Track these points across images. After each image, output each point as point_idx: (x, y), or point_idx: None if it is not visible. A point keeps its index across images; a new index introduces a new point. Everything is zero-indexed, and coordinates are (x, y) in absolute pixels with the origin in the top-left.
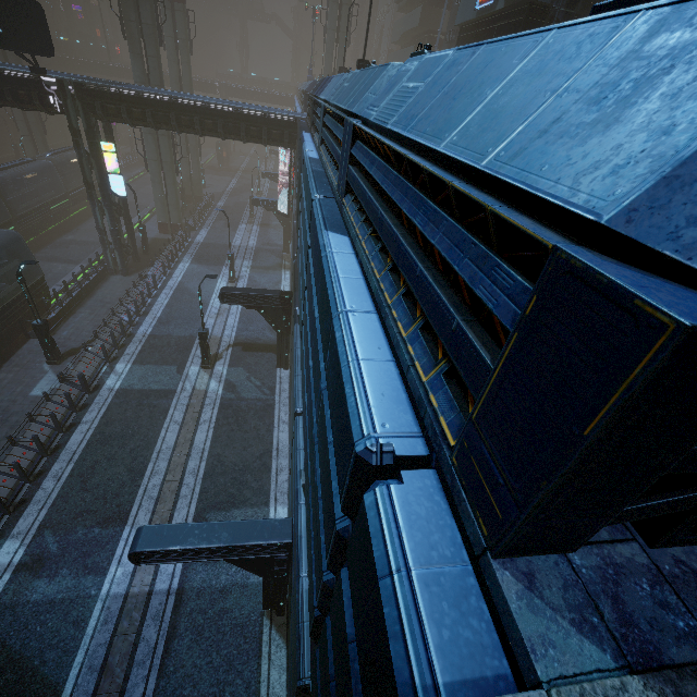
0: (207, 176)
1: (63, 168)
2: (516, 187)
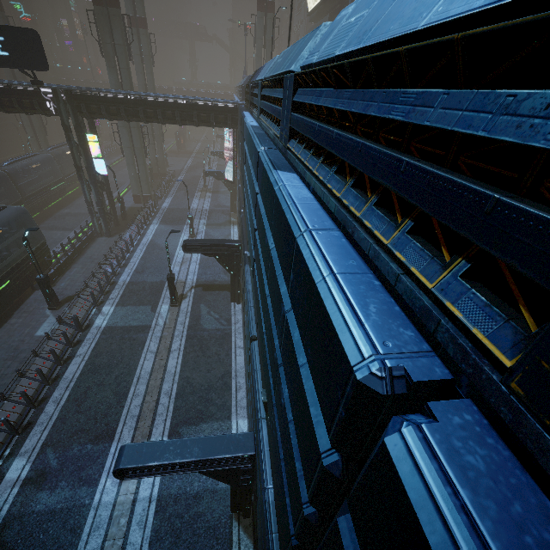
0: (169, 159)
1: (60, 158)
2: None
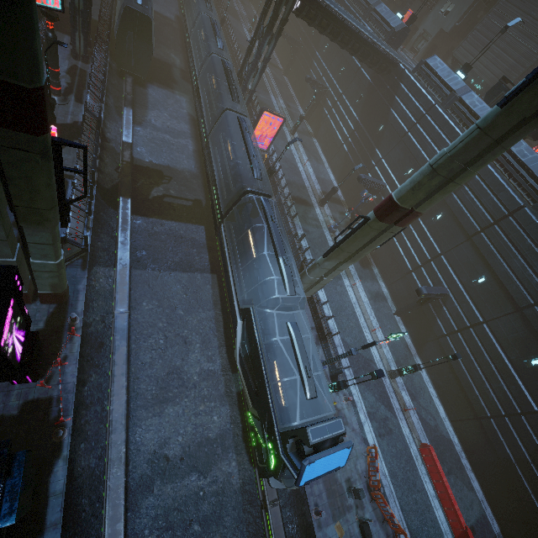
0: None
1: None
2: (391, 25)
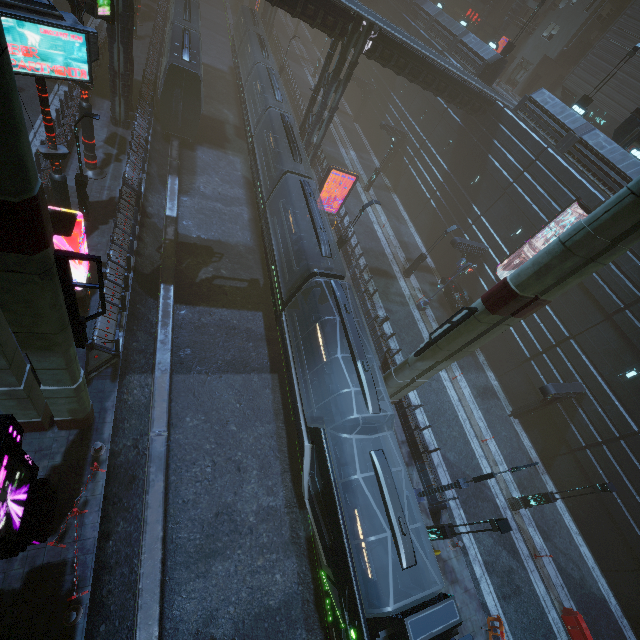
0: None
1: None
2: (483, 58)
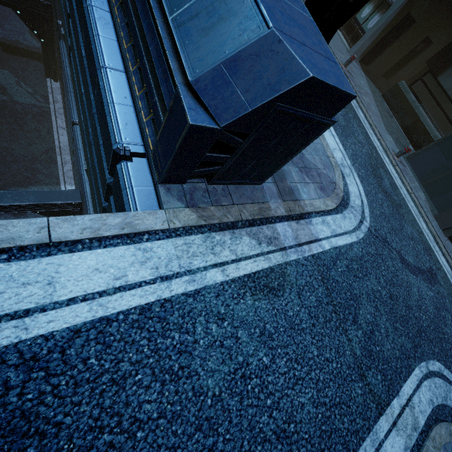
0: None
1: None
2: (177, 46)
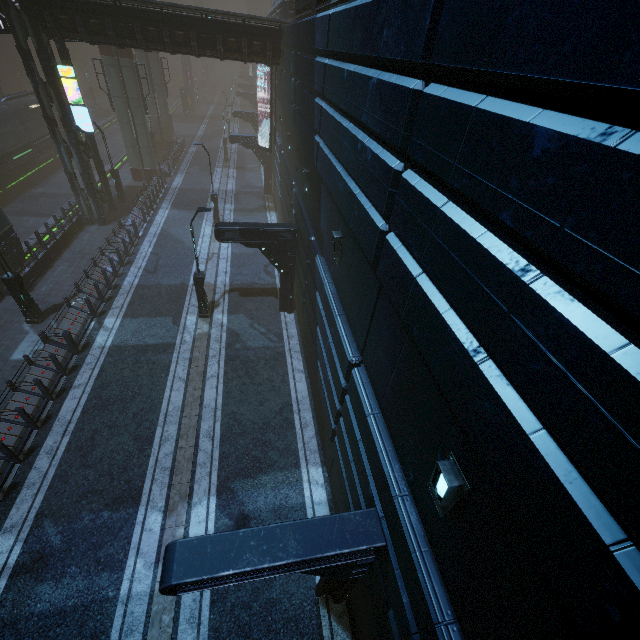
0: (174, 124)
1: (22, 115)
2: None
